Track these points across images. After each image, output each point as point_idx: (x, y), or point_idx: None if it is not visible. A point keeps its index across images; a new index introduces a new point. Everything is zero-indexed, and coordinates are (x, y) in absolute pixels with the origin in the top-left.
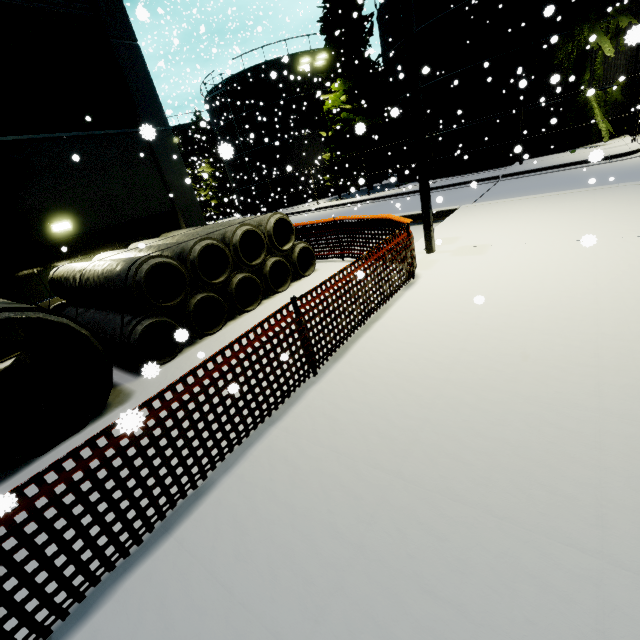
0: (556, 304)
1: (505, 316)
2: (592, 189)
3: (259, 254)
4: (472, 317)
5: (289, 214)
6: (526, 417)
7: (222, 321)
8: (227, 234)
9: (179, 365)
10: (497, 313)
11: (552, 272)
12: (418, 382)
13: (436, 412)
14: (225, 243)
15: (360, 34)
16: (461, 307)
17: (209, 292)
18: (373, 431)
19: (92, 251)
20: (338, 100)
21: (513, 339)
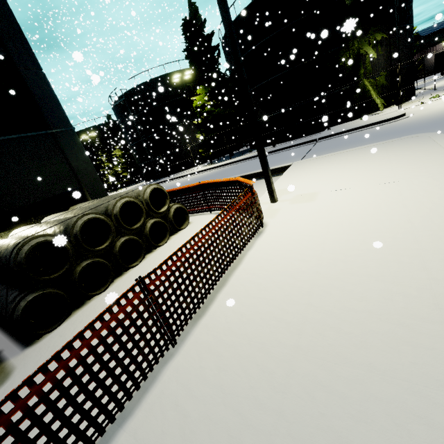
0: (382, 246)
1: (341, 262)
2: (382, 143)
3: (139, 218)
4: (313, 265)
5: (177, 178)
6: (389, 407)
7: (109, 280)
8: (109, 207)
9: (63, 332)
10: (334, 259)
11: (371, 214)
12: (270, 352)
13: (290, 399)
14: (108, 214)
15: (212, 57)
16: (302, 254)
17: (94, 258)
18: (224, 435)
19: (11, 227)
20: (202, 99)
21: (353, 289)
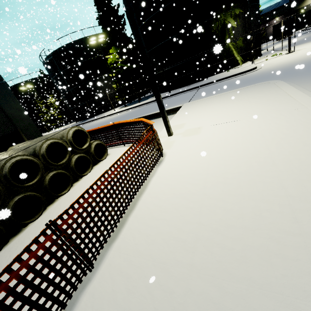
0: (250, 169)
1: (221, 184)
2: (243, 88)
3: (65, 155)
4: (201, 187)
5: (100, 118)
6: None
7: (42, 208)
8: (36, 148)
9: (0, 260)
10: (216, 182)
11: (240, 143)
12: (170, 271)
13: None
14: (36, 154)
15: (119, 24)
16: (192, 179)
17: (26, 192)
18: None
19: None
20: (114, 57)
21: (232, 208)
